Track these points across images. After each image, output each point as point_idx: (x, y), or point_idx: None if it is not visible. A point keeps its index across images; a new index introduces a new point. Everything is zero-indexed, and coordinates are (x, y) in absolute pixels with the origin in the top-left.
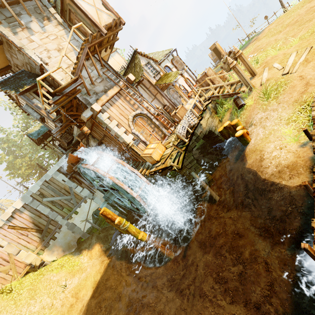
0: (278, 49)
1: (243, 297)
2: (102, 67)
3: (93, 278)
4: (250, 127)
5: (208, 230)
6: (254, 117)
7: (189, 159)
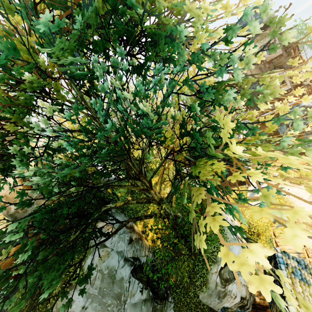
0: None
1: None
2: None
3: None
4: None
5: None
6: None
7: None
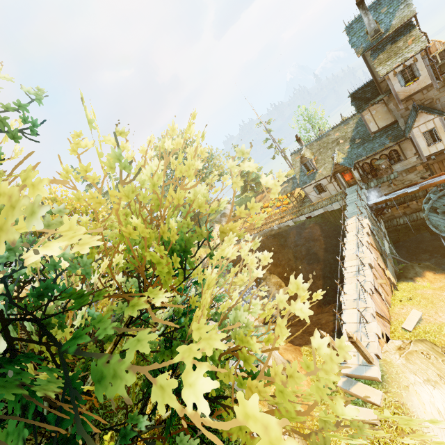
0: None
1: None
2: None
3: None
4: None
5: None
6: None
7: None
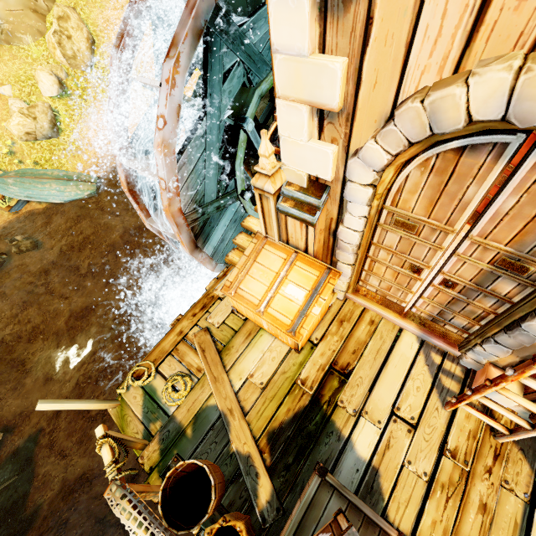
0: None
1: None
2: None
3: None
4: None
5: None
6: None
7: None
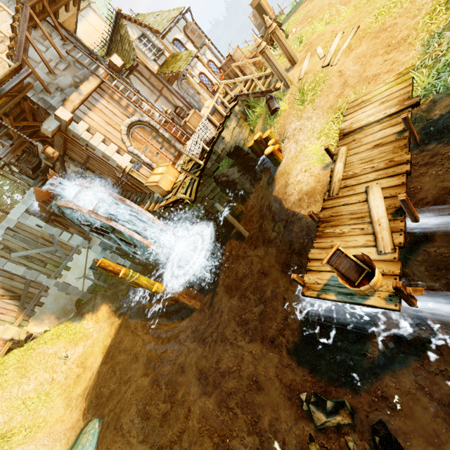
0: (328, 22)
1: (261, 334)
2: (64, 41)
3: (102, 343)
4: (283, 141)
5: (235, 272)
6: (288, 128)
7: (210, 186)
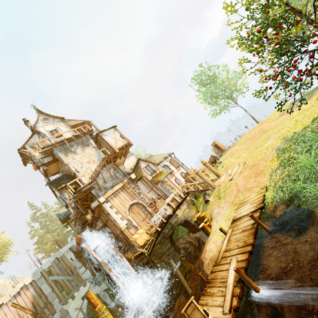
0: (237, 157)
1: None
2: (114, 170)
3: None
4: (212, 219)
5: None
6: (214, 212)
7: (167, 245)
